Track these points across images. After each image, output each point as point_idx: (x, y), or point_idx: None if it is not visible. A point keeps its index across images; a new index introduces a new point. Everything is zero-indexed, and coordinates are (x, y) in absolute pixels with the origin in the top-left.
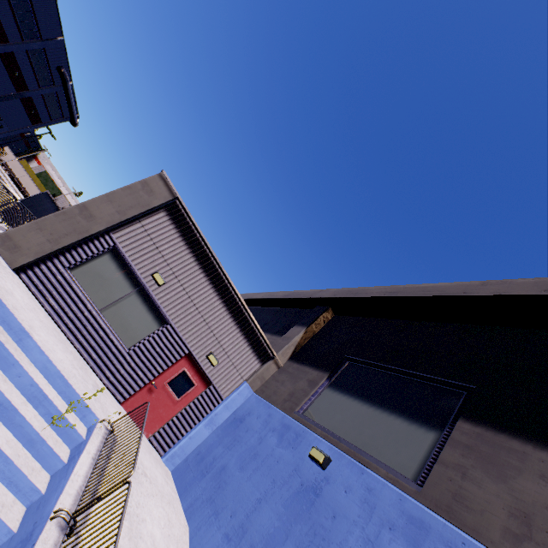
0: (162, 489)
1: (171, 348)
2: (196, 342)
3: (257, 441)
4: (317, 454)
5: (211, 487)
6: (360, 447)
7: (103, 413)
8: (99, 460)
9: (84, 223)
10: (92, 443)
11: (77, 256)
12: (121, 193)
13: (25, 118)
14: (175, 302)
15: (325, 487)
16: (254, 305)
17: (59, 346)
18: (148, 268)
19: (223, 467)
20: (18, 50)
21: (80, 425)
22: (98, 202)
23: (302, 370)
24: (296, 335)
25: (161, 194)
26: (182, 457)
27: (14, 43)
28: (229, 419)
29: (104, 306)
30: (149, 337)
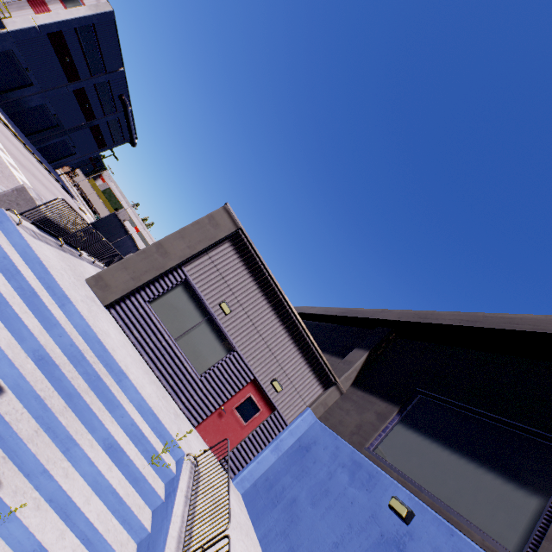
0: (239, 519)
1: (238, 374)
2: (260, 368)
3: (326, 475)
4: (398, 506)
5: (284, 520)
6: (444, 501)
7: (186, 445)
8: (190, 497)
9: (160, 260)
10: (183, 479)
11: (155, 290)
12: (190, 228)
13: (93, 144)
14: (240, 330)
15: (409, 543)
16: (308, 319)
17: (146, 378)
18: (215, 298)
19: (293, 500)
20: (88, 85)
21: (170, 459)
22: (172, 239)
23: (368, 399)
24: (358, 359)
25: (225, 226)
26: (251, 481)
27: (84, 79)
28: (295, 446)
29: (179, 336)
30: (218, 364)
